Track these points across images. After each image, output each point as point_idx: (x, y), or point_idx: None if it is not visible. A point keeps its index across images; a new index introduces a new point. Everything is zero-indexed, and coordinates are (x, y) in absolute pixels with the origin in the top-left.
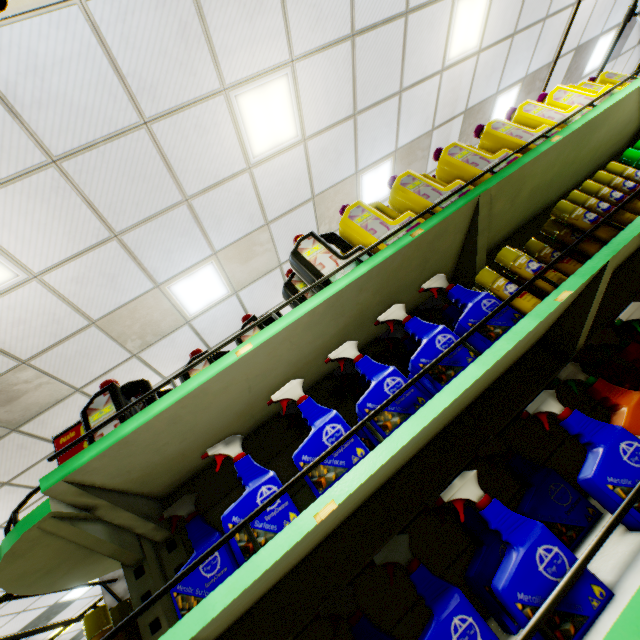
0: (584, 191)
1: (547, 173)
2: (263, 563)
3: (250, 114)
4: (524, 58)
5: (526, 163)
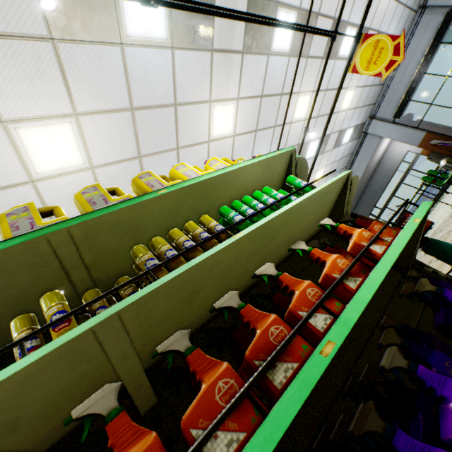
0: (170, 237)
1: (175, 216)
2: None
3: (32, 142)
4: (266, 144)
5: (122, 208)
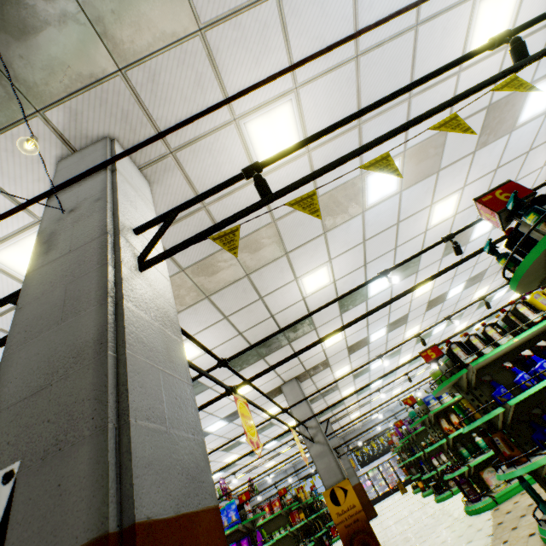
0: None
1: None
2: (539, 387)
3: (436, 210)
4: None
5: None
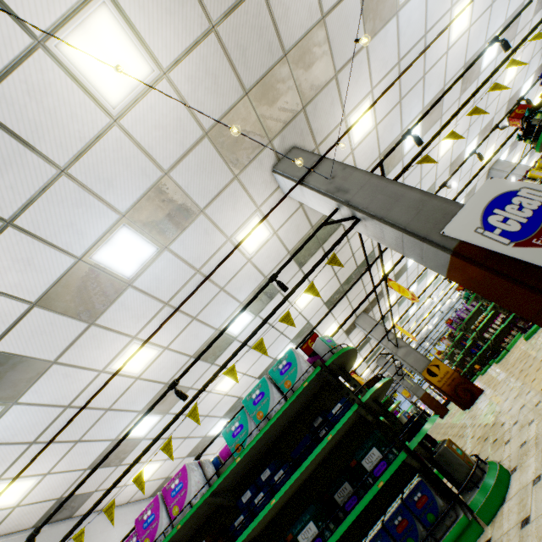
0: None
1: None
2: None
3: (442, 145)
4: (535, 63)
5: None
